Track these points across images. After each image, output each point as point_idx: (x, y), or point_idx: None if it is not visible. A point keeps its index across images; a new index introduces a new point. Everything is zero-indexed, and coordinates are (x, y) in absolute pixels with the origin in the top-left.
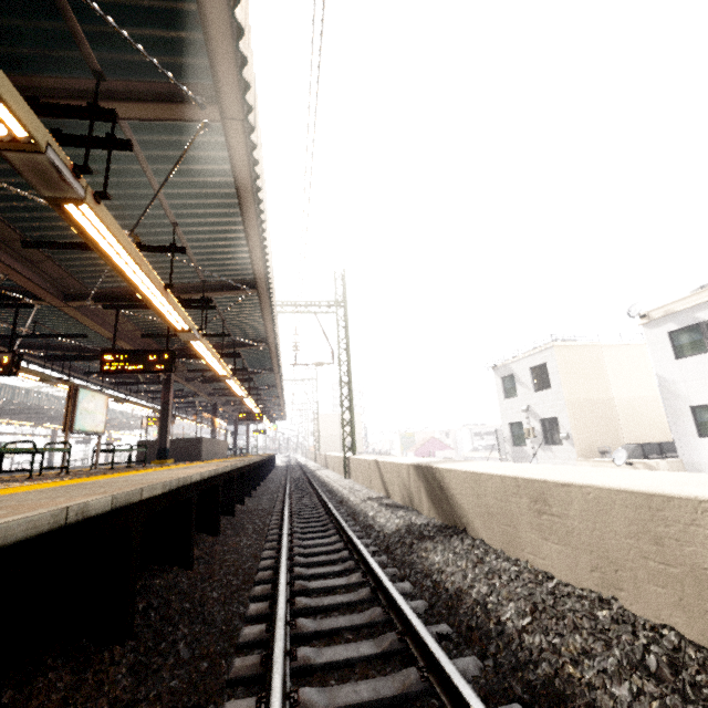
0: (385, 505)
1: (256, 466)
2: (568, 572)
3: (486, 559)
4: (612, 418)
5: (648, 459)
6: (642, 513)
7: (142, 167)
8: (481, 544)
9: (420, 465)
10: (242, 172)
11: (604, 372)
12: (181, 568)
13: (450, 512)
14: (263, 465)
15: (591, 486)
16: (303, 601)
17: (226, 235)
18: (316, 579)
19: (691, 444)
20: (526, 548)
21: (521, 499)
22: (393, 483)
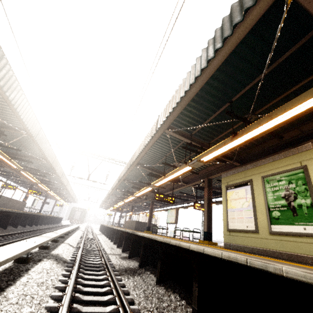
0: None
1: None
2: None
3: None
4: None
5: None
6: None
7: None
8: None
9: None
10: None
11: None
12: None
13: None
14: None
15: None
16: None
17: None
18: None
19: None
20: None
21: None
22: None
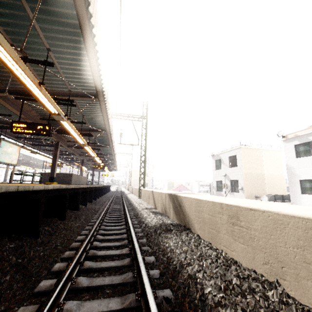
0: (153, 212)
1: (96, 189)
2: (247, 261)
3: (199, 247)
4: (262, 182)
5: (276, 202)
6: (310, 233)
7: (21, 2)
8: (197, 237)
9: (171, 194)
10: (82, 12)
11: (262, 161)
12: (31, 237)
13: (183, 219)
14: (102, 189)
15: (271, 211)
16: (89, 264)
17: (80, 62)
18: (105, 249)
19: (297, 196)
20: (222, 243)
21: (223, 215)
22: (158, 202)
